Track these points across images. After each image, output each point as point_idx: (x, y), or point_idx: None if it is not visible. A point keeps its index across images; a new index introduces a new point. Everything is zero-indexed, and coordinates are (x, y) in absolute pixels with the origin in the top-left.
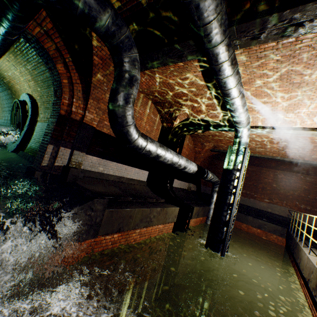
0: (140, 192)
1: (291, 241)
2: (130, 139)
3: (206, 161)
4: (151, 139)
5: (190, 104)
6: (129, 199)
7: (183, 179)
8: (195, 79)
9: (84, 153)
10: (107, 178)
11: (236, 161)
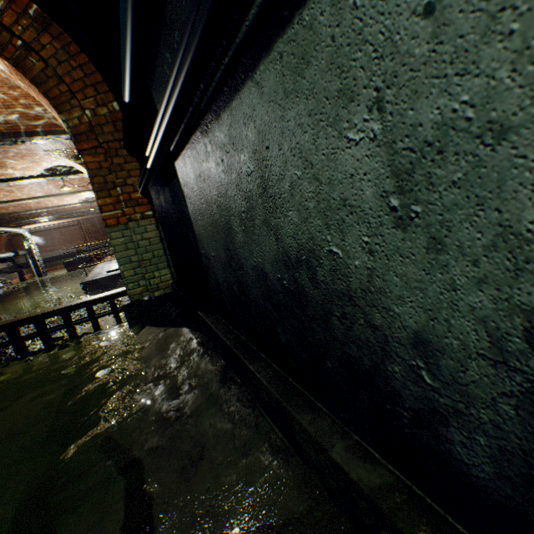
0: None
1: None
2: None
3: (7, 242)
4: None
5: None
6: None
7: (2, 262)
8: None
9: None
10: None
11: (31, 244)
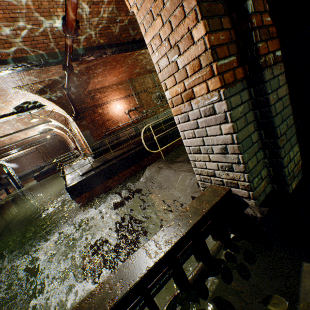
0: None
1: None
2: None
3: None
4: None
5: None
6: None
7: None
8: None
9: None
10: None
11: (9, 169)
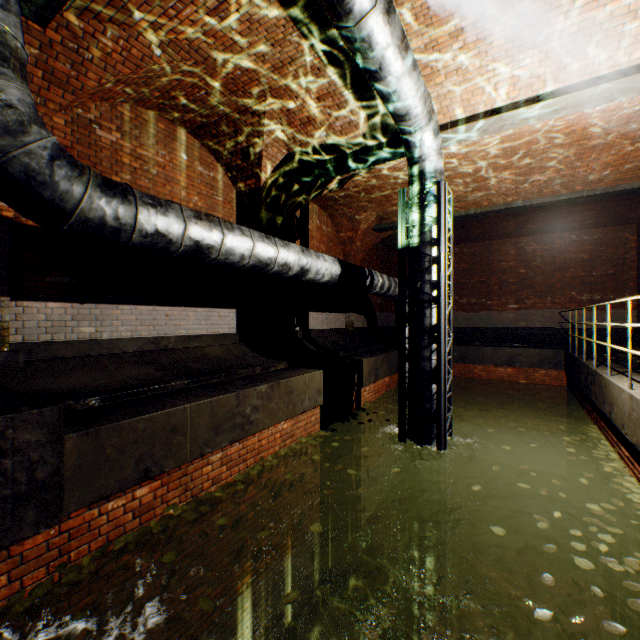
0: (220, 362)
1: (581, 373)
2: (55, 199)
3: (374, 258)
4: (154, 199)
5: (280, 107)
6: (179, 385)
7: (329, 308)
8: (251, 0)
9: (4, 299)
10: (115, 350)
11: (424, 222)
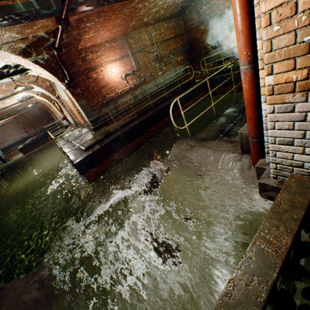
0: None
1: None
2: None
3: None
4: None
5: None
6: None
7: None
8: None
9: None
10: None
11: None
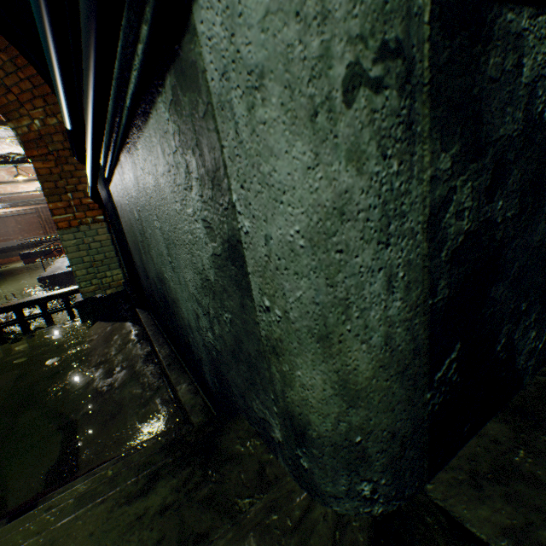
0: None
1: None
2: None
3: None
4: None
5: None
6: None
7: None
8: None
9: None
10: None
11: None
